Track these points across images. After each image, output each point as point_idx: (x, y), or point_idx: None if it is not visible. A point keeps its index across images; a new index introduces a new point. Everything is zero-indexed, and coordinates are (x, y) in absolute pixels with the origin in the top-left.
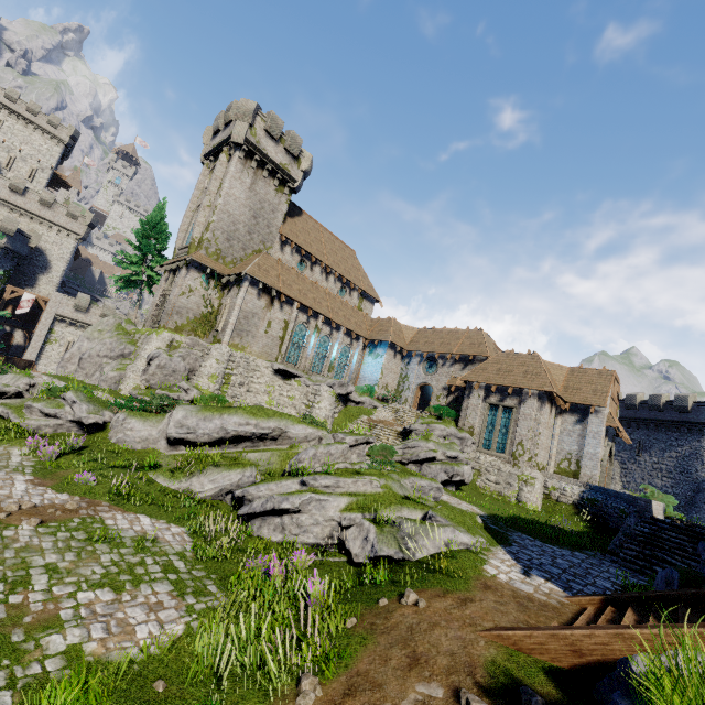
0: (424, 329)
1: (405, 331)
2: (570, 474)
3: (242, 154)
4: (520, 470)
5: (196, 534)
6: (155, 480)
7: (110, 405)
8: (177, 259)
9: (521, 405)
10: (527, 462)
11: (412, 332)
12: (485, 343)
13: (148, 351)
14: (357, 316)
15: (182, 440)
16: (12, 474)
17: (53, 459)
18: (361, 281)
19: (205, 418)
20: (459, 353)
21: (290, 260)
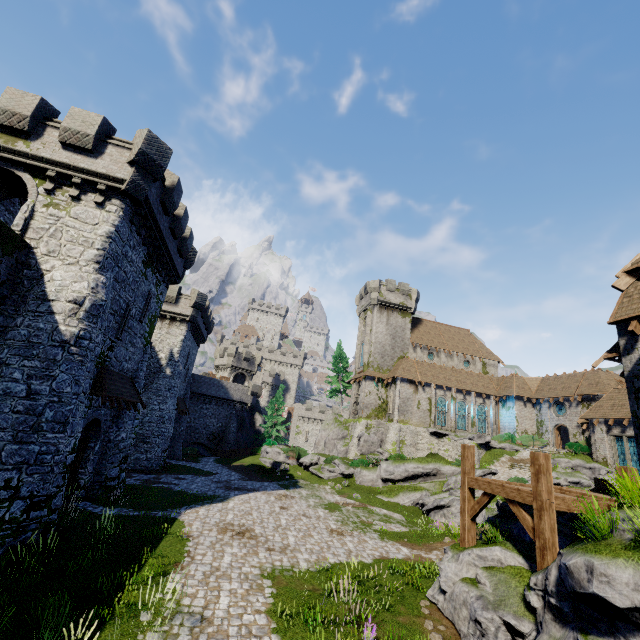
0: (546, 378)
1: (529, 382)
2: None
3: (378, 308)
4: None
5: (406, 516)
6: (382, 498)
7: (352, 465)
8: (358, 375)
9: None
10: None
11: (536, 382)
12: (601, 381)
13: (357, 433)
14: (483, 380)
15: (388, 479)
16: (332, 494)
17: (340, 490)
18: (479, 351)
19: (396, 466)
20: (579, 394)
21: (421, 356)
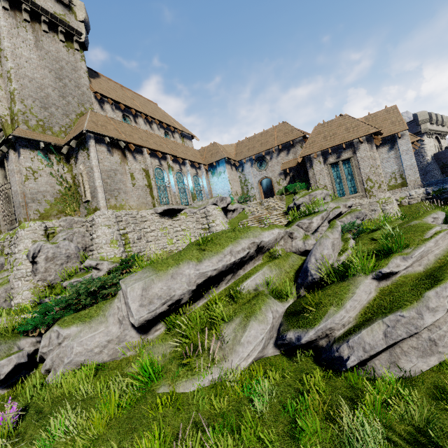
0: (240, 142)
1: (227, 148)
2: (399, 186)
3: (5, 4)
4: (377, 198)
5: None
6: (176, 392)
7: (22, 330)
8: None
9: (357, 153)
10: (378, 190)
11: (232, 147)
12: (295, 128)
13: (24, 251)
14: (189, 151)
15: (157, 316)
16: None
17: None
18: (175, 124)
19: (171, 275)
20: (281, 143)
21: (114, 117)
